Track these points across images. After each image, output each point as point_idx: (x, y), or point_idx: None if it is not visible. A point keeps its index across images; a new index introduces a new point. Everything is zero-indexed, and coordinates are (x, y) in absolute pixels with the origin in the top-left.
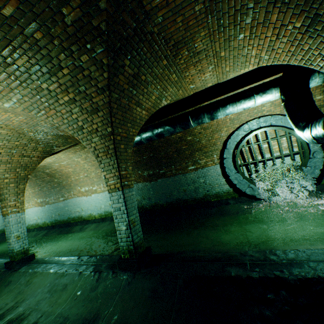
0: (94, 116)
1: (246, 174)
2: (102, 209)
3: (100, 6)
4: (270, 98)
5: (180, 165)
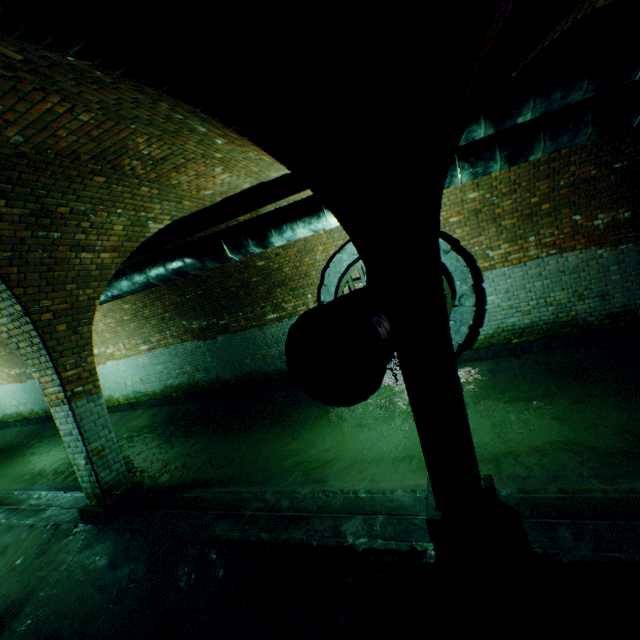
0: None
1: None
2: (128, 387)
3: None
4: None
5: (254, 311)
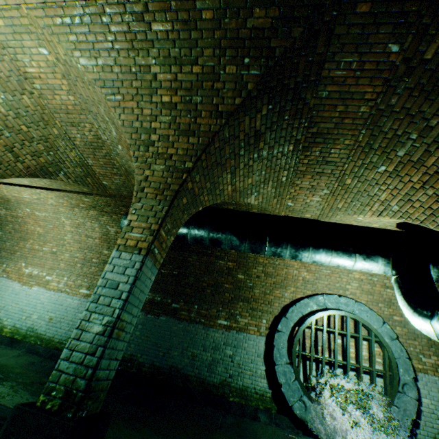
0: (183, 138)
1: (300, 374)
2: (28, 320)
3: (292, 32)
4: (373, 267)
5: (209, 309)
